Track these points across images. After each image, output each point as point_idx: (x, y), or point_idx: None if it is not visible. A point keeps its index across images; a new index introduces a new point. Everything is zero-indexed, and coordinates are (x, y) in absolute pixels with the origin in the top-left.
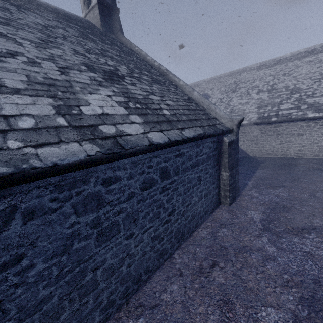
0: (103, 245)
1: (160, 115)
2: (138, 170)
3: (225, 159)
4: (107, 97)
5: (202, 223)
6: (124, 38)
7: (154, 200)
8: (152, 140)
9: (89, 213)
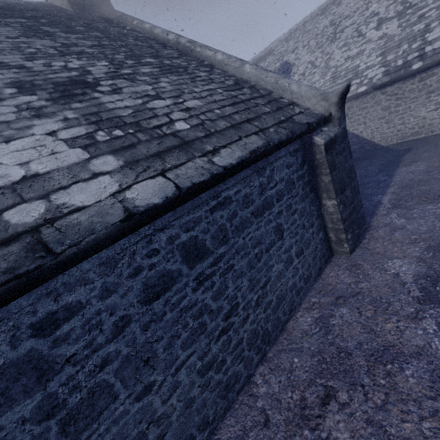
0: (84, 435)
1: (166, 137)
2: (122, 271)
3: (325, 177)
4: (46, 136)
5: (303, 301)
6: (113, 12)
7: (184, 308)
8: (134, 204)
9: (20, 401)
